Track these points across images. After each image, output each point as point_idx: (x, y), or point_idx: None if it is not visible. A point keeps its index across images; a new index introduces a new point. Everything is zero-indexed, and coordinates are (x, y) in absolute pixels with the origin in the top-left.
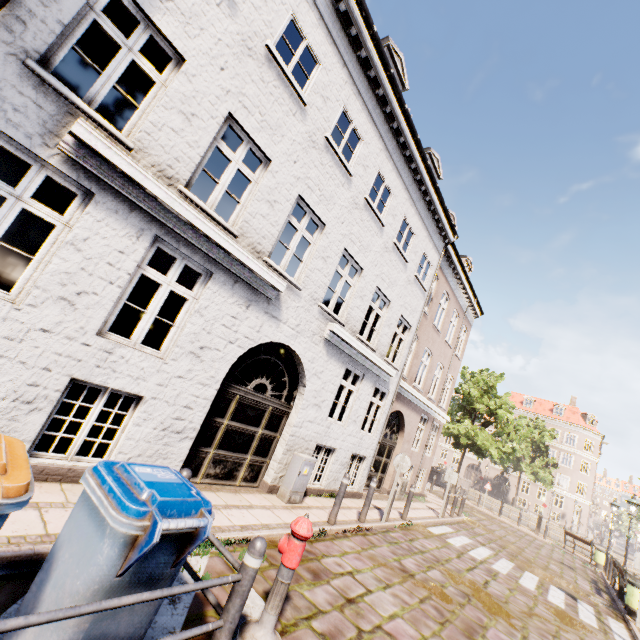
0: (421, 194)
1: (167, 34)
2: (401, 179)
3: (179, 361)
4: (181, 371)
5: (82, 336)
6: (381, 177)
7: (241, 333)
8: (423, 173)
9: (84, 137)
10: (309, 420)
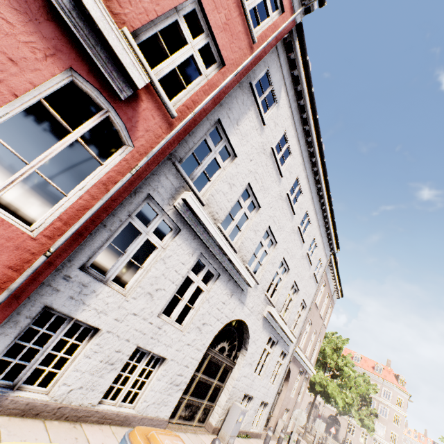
0: (323, 223)
1: (233, 145)
2: (316, 214)
3: (190, 333)
4: (190, 340)
5: (150, 317)
6: (307, 213)
7: (224, 313)
8: (328, 212)
9: (190, 202)
10: (244, 375)
